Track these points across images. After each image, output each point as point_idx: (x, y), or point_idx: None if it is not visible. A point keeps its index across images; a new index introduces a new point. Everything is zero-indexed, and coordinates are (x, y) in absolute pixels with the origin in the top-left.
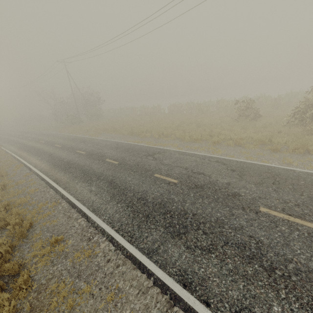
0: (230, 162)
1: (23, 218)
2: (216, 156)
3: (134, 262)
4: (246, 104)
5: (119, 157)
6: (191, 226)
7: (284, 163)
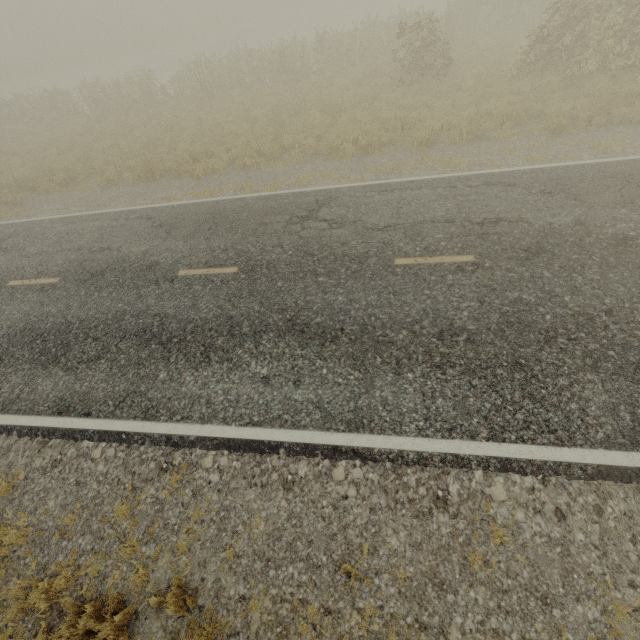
0: (516, 178)
1: (108, 592)
2: (468, 173)
3: (623, 478)
4: (428, 33)
5: (213, 252)
6: (637, 339)
7: (601, 151)
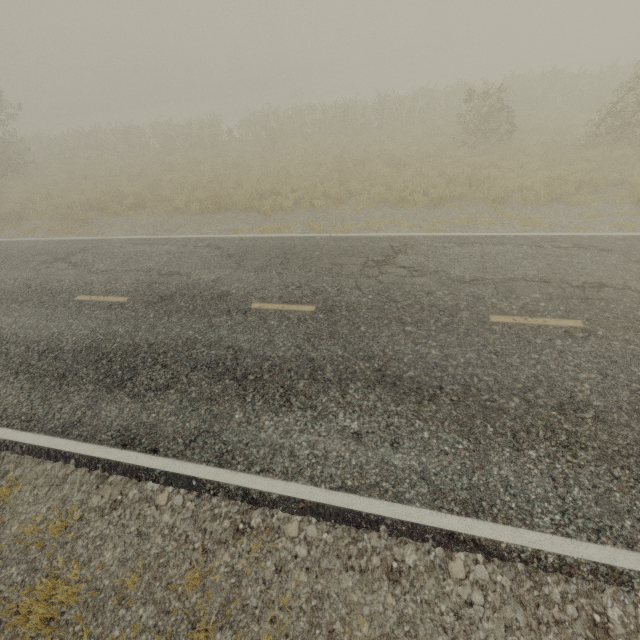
0: (609, 243)
1: None
2: (552, 233)
3: None
4: (496, 101)
5: (287, 287)
6: None
7: None
